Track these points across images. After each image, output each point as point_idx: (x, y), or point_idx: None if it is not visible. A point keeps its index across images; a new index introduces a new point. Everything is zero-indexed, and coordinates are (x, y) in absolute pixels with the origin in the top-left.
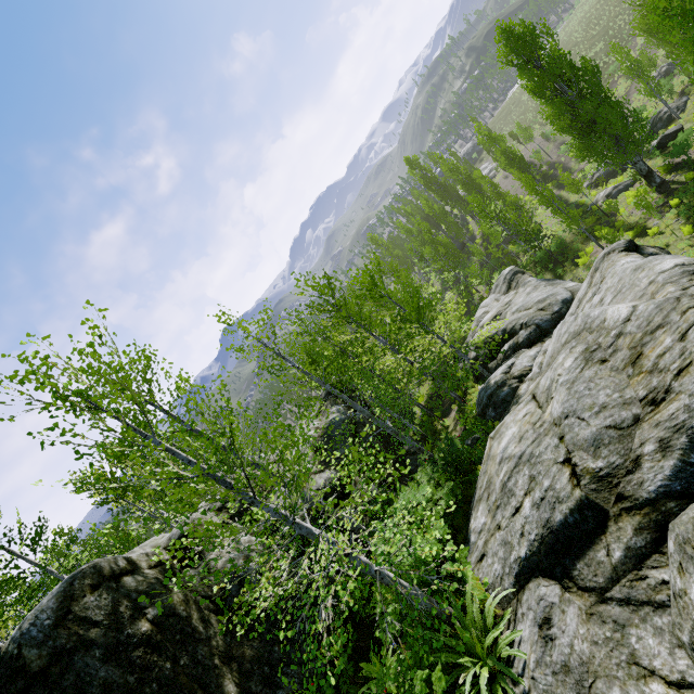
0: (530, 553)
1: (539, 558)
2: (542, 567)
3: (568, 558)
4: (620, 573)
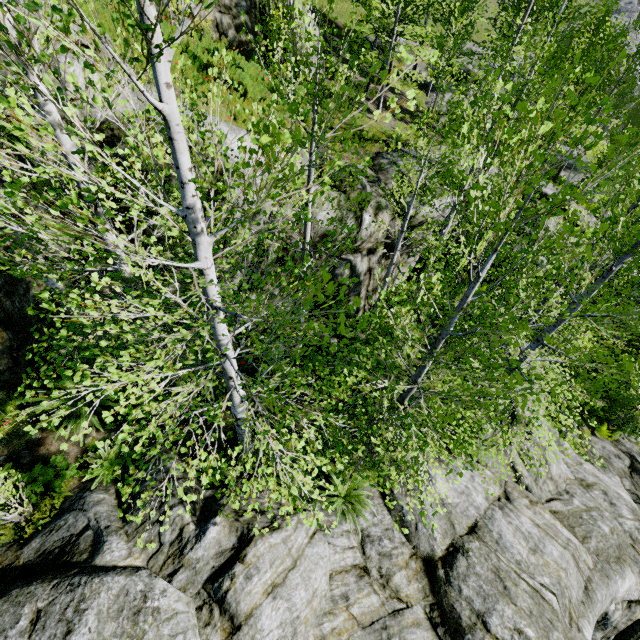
0: (639, 462)
1: (637, 464)
2: (634, 463)
3: (639, 473)
4: (639, 485)
